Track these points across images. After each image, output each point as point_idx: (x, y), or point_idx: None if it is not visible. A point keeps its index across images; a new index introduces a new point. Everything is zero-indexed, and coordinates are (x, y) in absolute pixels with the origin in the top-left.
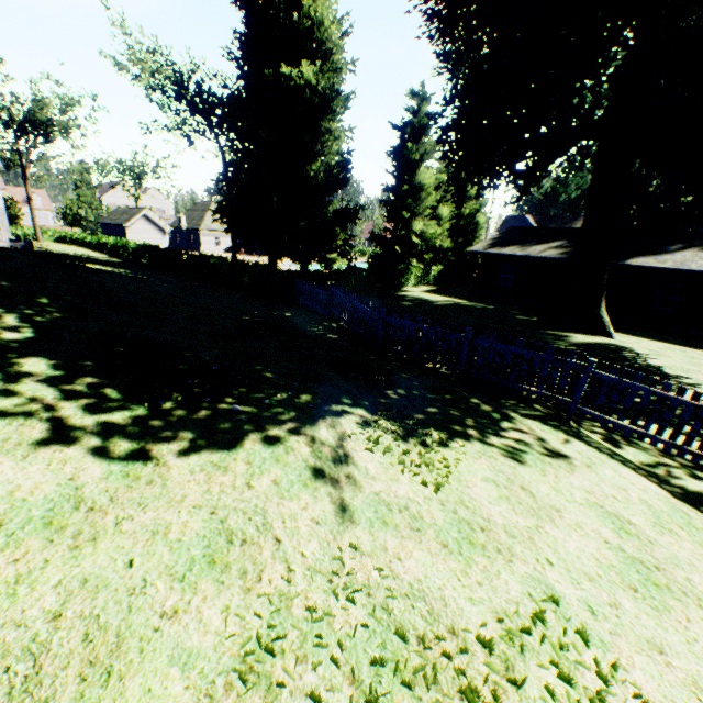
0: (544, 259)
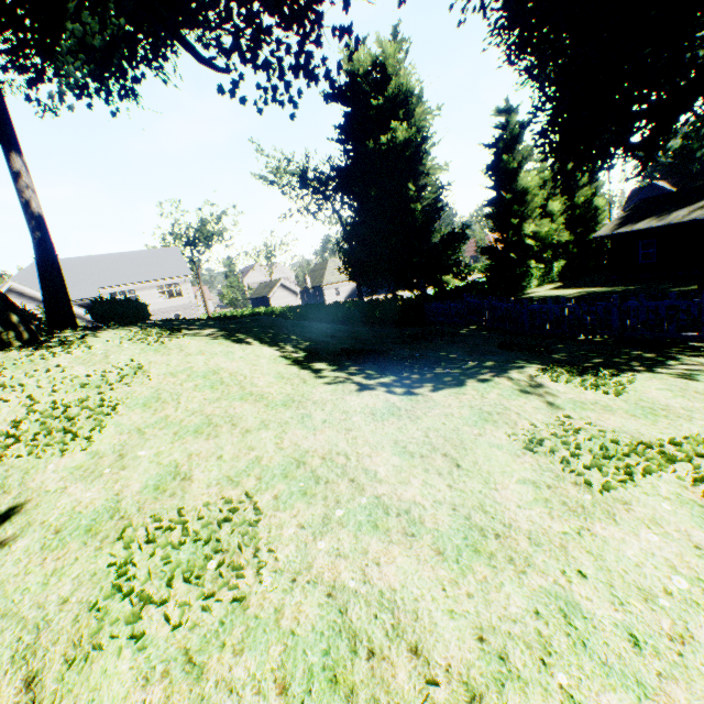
0: (691, 223)
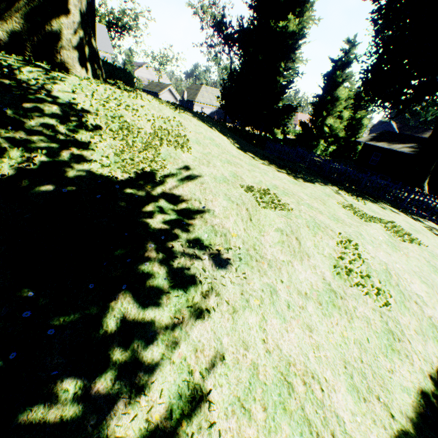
0: (400, 153)
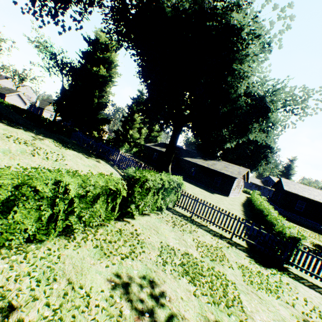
0: None
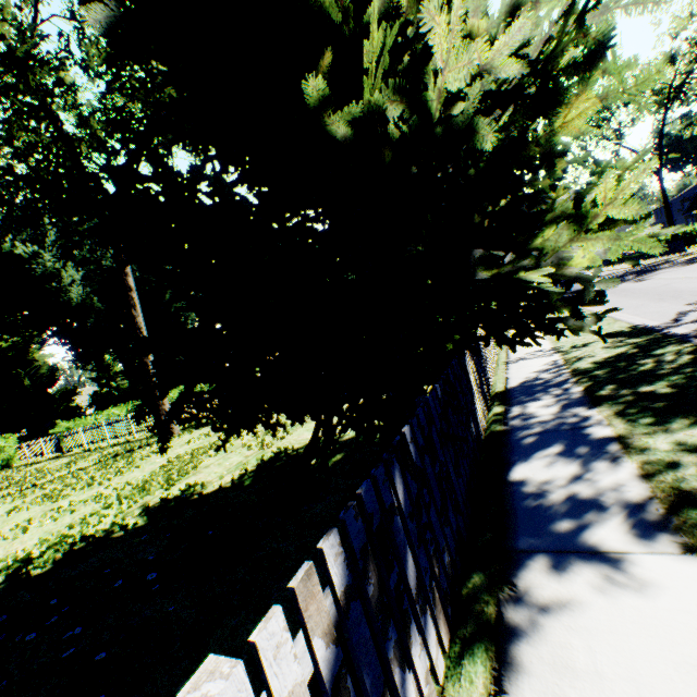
0: None
